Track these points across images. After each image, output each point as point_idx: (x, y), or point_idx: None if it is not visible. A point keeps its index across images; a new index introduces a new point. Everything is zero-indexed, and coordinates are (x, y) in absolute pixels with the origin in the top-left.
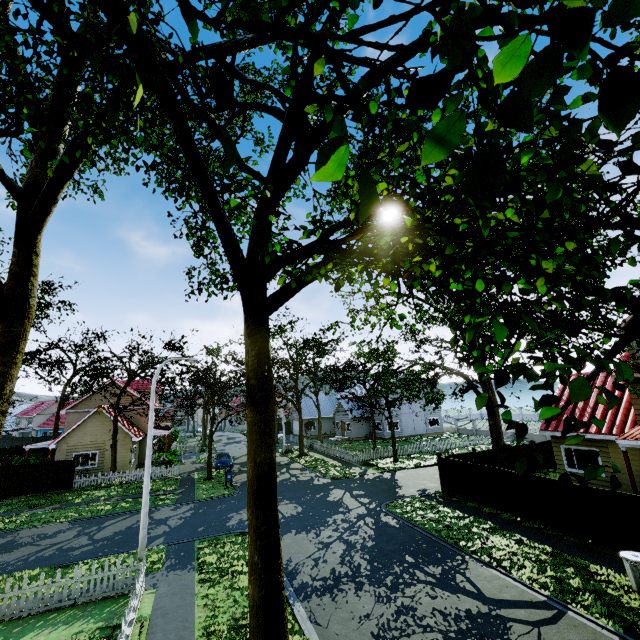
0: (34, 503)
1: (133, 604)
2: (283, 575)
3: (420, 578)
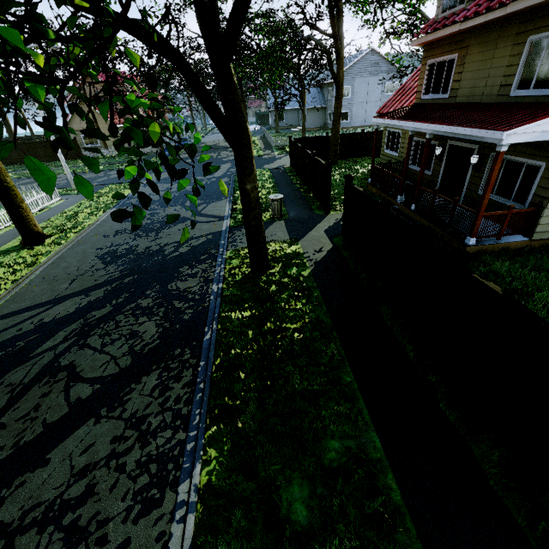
0: (60, 165)
1: (31, 199)
2: (5, 178)
3: (184, 204)
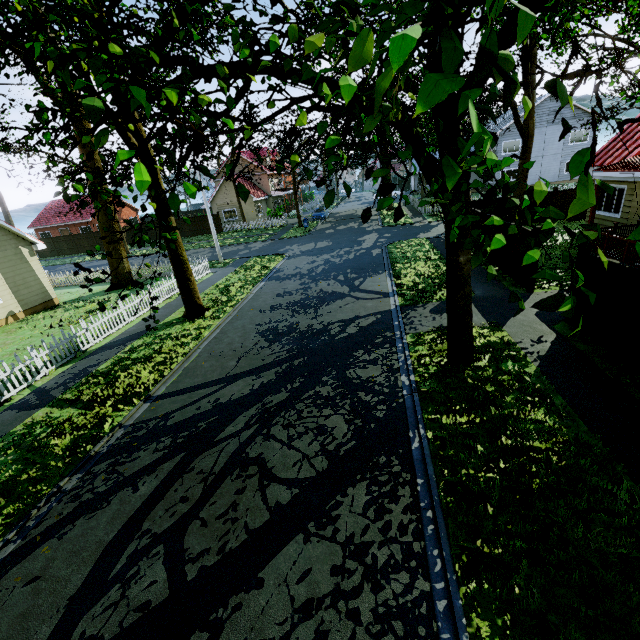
0: (203, 239)
1: None
2: (182, 252)
3: (337, 278)
